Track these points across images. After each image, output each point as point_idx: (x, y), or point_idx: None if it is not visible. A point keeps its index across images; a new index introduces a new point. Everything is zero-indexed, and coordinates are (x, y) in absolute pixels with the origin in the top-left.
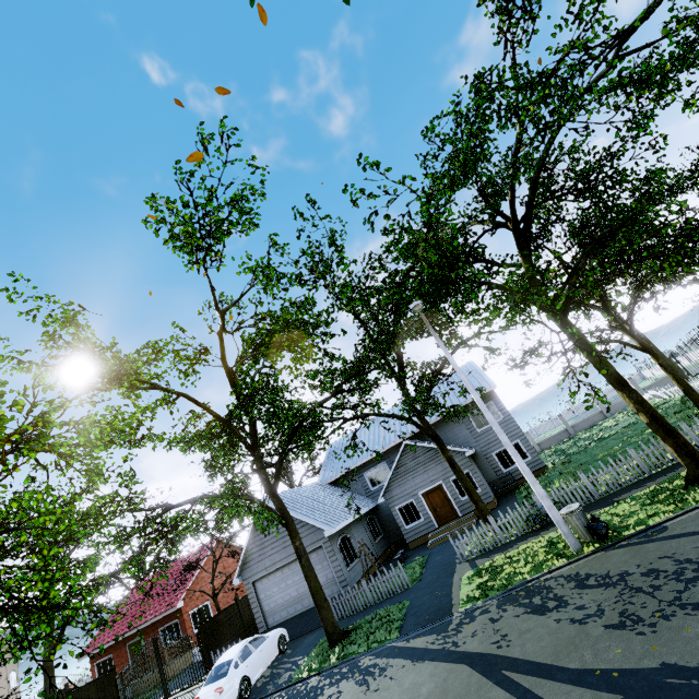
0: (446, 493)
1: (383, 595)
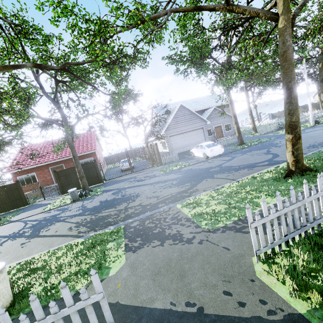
0: (222, 128)
1: (235, 142)
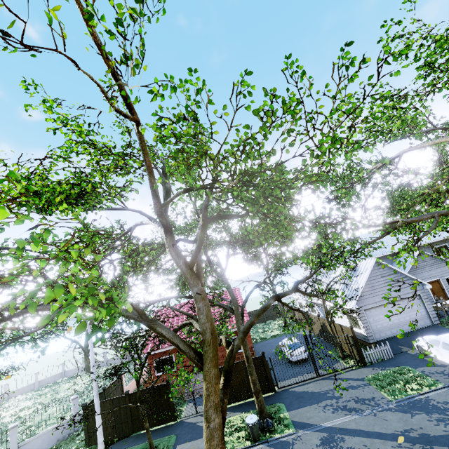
0: (441, 284)
1: None
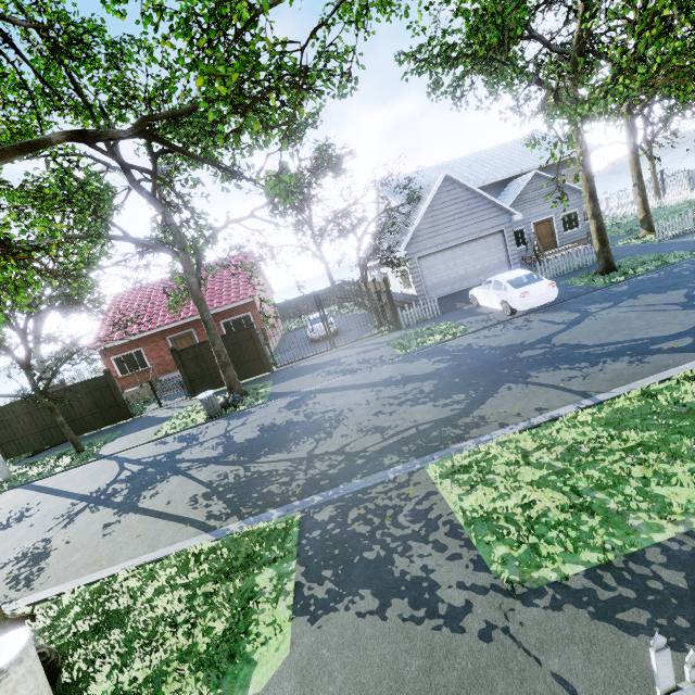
0: (553, 226)
1: (588, 263)
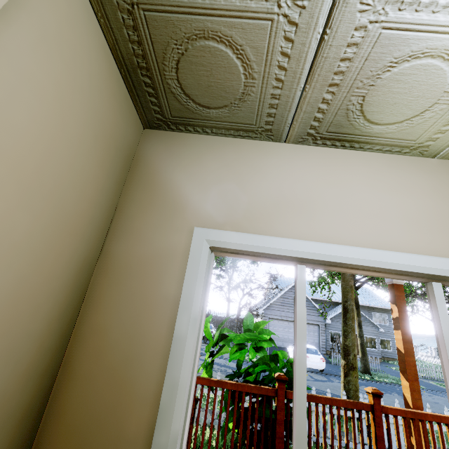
0: None
1: None
